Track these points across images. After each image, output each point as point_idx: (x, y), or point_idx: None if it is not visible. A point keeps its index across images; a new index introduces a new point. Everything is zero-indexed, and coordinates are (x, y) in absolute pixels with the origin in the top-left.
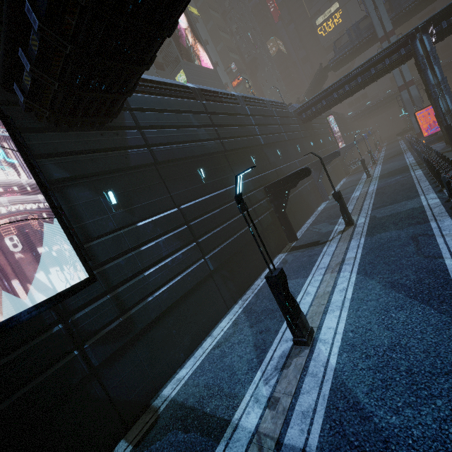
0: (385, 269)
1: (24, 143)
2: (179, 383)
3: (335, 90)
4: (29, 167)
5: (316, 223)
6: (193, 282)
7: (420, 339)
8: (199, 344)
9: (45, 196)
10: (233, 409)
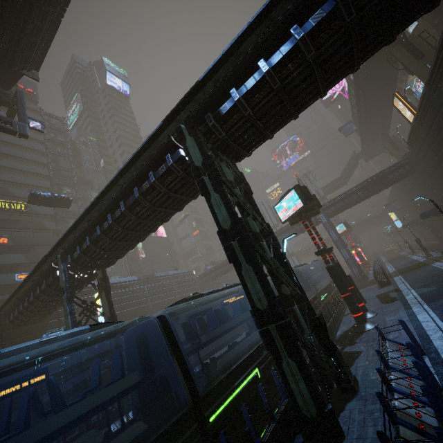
0: None
1: (1, 337)
2: None
3: (218, 268)
4: None
5: None
6: None
7: None
8: None
9: None
10: None
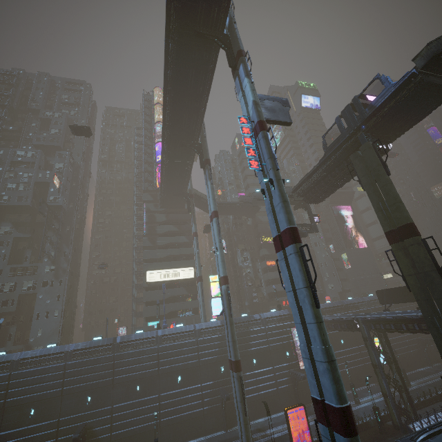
0: None
1: None
2: None
3: None
4: None
5: None
6: None
7: None
8: None
9: None
10: None
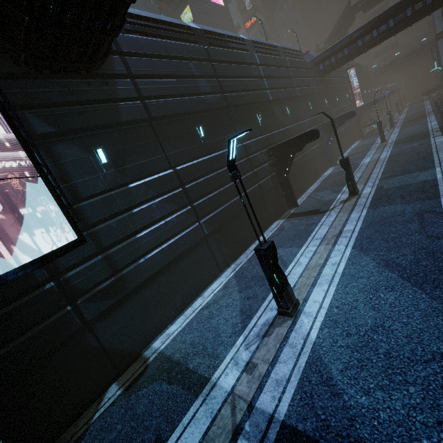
0: (382, 246)
1: (0, 91)
2: (168, 338)
3: (361, 36)
4: (7, 120)
5: (319, 190)
6: (186, 245)
7: (405, 323)
8: (190, 303)
9: (27, 153)
10: (213, 369)
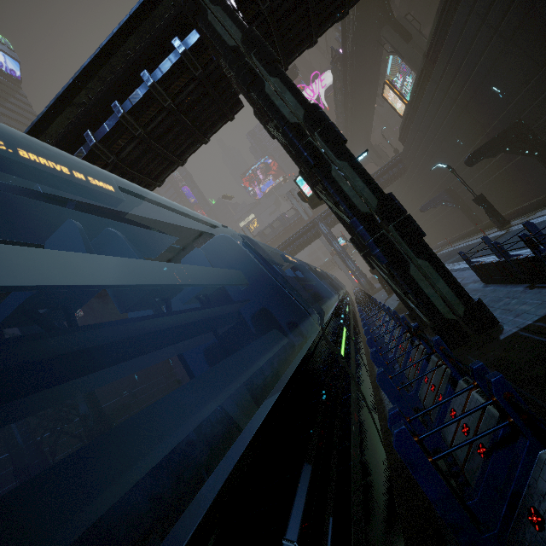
0: None
1: None
2: None
3: None
4: None
5: None
6: None
7: None
8: None
9: None
10: None
